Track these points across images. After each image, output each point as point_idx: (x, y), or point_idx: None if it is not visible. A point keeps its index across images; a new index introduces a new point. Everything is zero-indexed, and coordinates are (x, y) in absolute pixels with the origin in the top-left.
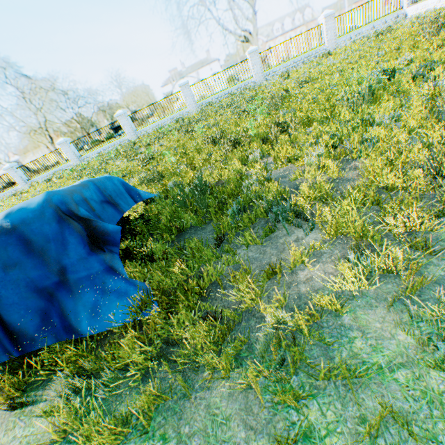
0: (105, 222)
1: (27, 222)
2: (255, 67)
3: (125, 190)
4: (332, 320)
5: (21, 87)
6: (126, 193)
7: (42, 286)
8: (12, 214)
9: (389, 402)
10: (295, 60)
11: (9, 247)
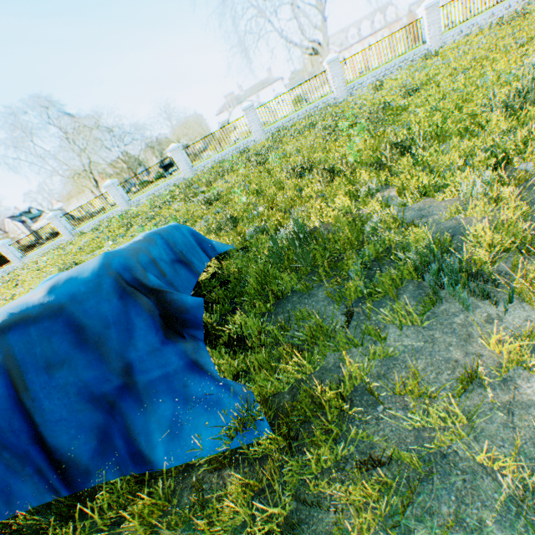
0: (179, 291)
1: (78, 300)
2: (336, 80)
3: (196, 242)
4: None
5: (65, 126)
6: (198, 246)
7: (99, 392)
8: (57, 288)
9: None
10: (387, 66)
11: (54, 337)
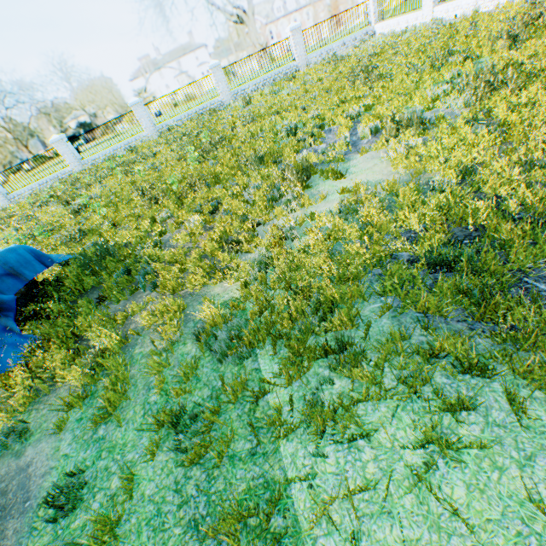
0: (4, 292)
1: None
2: (220, 85)
3: (34, 258)
4: (134, 342)
5: None
6: (35, 260)
7: None
8: None
9: (131, 373)
10: (265, 77)
11: None
